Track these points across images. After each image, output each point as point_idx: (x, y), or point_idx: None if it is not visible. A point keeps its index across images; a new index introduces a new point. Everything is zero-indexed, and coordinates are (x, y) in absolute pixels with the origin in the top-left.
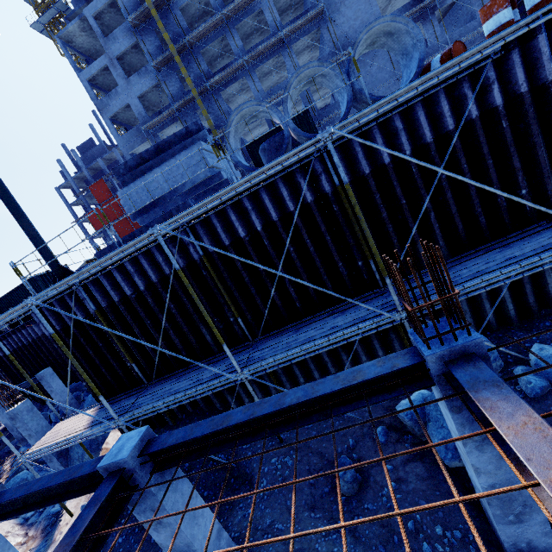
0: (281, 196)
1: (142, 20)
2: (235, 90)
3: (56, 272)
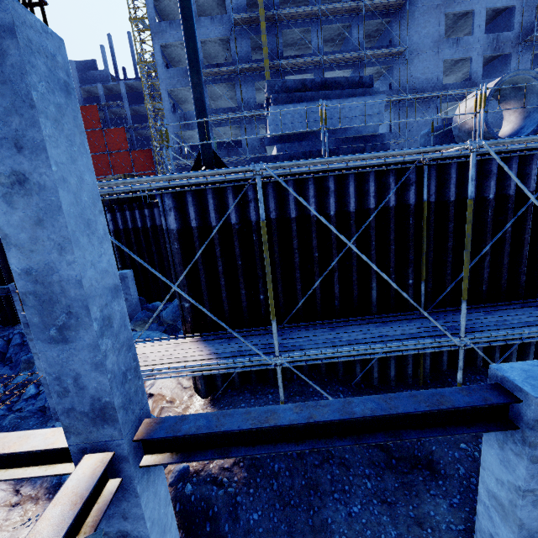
0: (527, 172)
1: None
2: None
3: (208, 157)
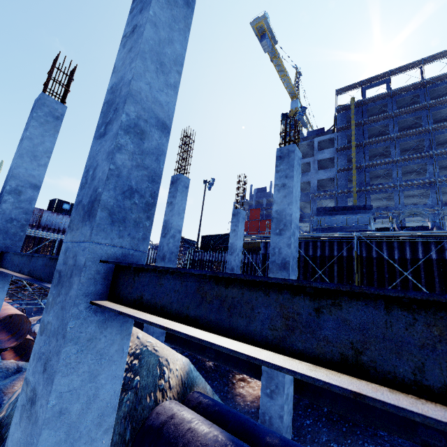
0: (417, 249)
1: (343, 149)
2: (381, 197)
3: None
